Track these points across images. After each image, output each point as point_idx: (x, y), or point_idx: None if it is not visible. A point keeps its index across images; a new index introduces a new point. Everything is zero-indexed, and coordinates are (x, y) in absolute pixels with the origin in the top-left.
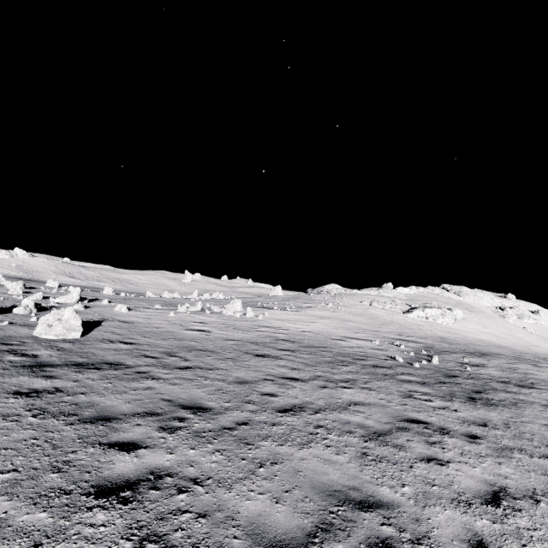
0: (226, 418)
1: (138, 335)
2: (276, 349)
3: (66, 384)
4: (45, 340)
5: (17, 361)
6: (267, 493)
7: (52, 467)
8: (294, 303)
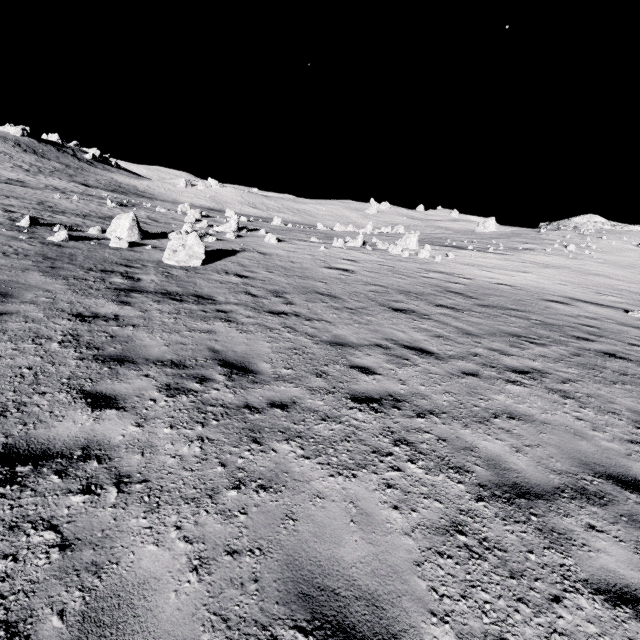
0: (264, 391)
1: (263, 268)
2: (432, 305)
3: (131, 312)
4: (166, 265)
5: (117, 284)
6: (197, 543)
7: (2, 406)
8: (506, 243)
